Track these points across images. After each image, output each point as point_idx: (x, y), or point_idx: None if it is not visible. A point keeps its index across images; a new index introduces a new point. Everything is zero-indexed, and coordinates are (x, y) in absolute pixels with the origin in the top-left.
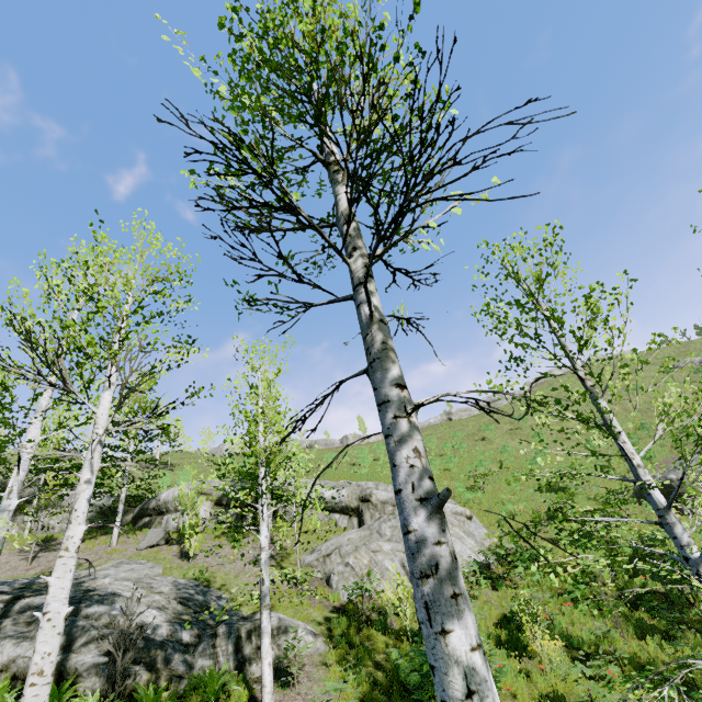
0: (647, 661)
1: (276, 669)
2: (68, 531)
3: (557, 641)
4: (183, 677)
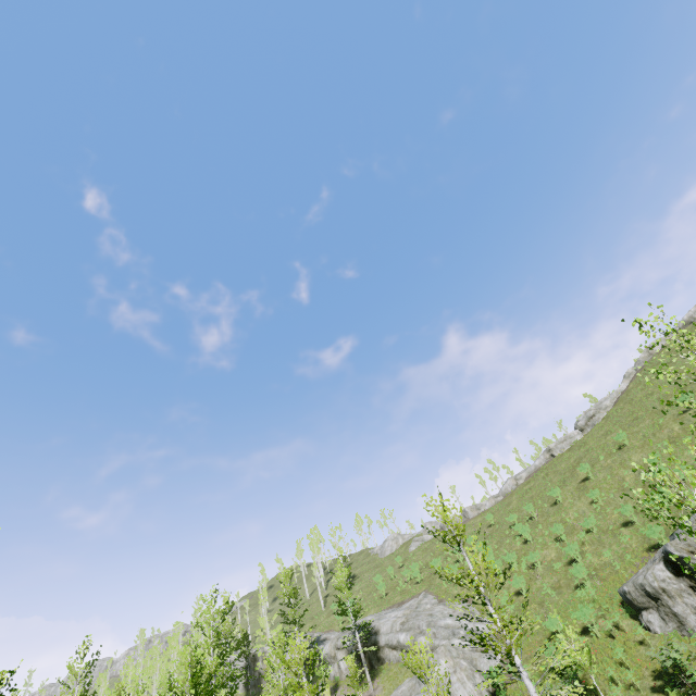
0: None
1: None
2: None
3: None
4: None
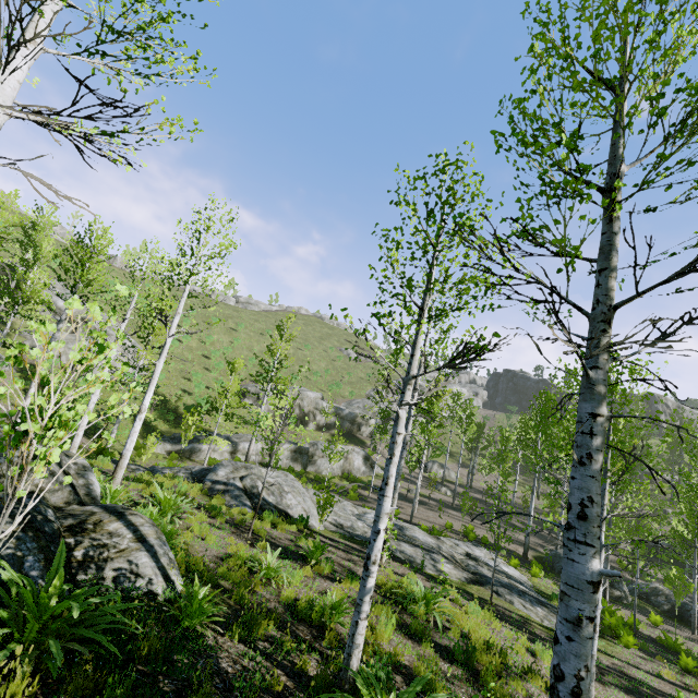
0: (147, 422)
1: None
2: None
3: None
4: None
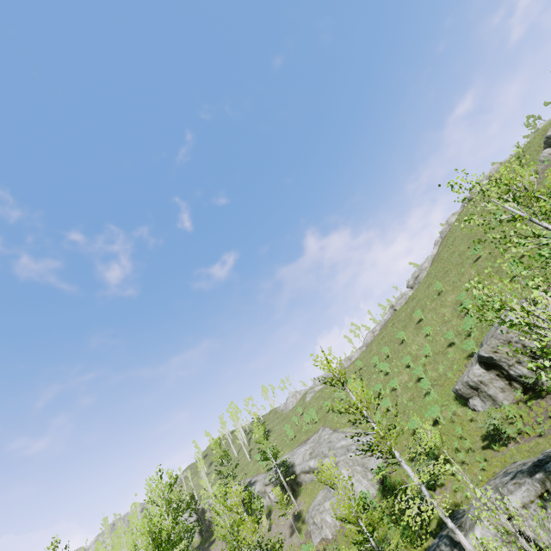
0: None
1: None
2: None
3: None
4: None
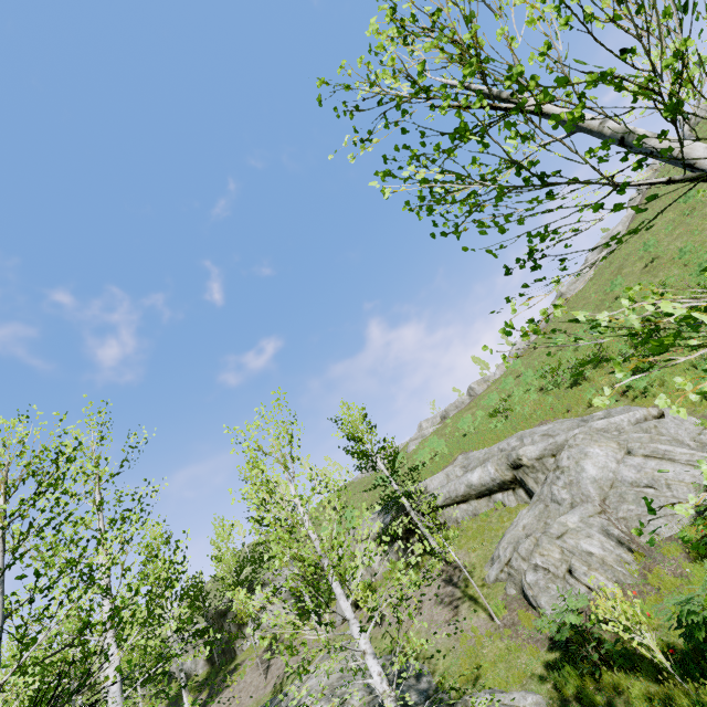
0: None
1: None
2: None
3: None
4: None
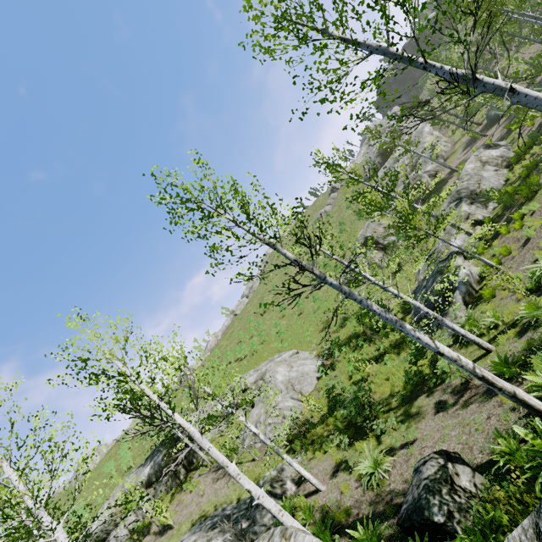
0: (395, 343)
1: (296, 483)
2: (230, 469)
3: (369, 364)
4: (269, 527)
